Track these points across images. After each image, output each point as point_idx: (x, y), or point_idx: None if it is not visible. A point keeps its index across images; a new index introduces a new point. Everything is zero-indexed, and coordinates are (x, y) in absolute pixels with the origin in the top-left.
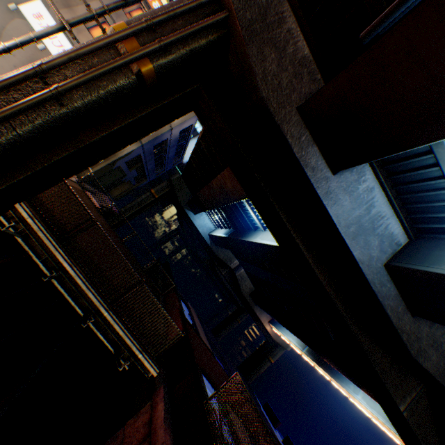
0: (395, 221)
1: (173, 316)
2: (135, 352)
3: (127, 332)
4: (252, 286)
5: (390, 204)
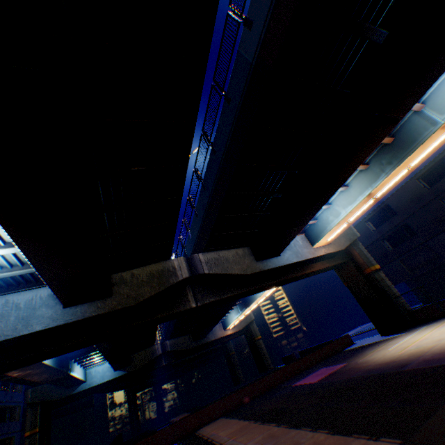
0: (44, 288)
1: None
2: None
3: None
4: (187, 336)
5: (29, 290)
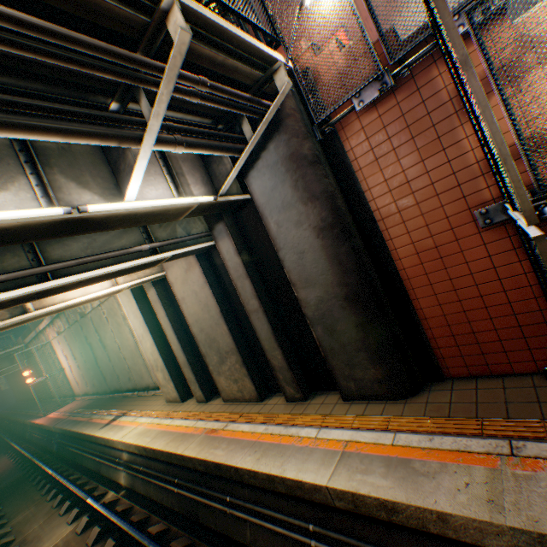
0: None
1: (21, 342)
2: (12, 351)
3: (0, 353)
4: None
5: None
